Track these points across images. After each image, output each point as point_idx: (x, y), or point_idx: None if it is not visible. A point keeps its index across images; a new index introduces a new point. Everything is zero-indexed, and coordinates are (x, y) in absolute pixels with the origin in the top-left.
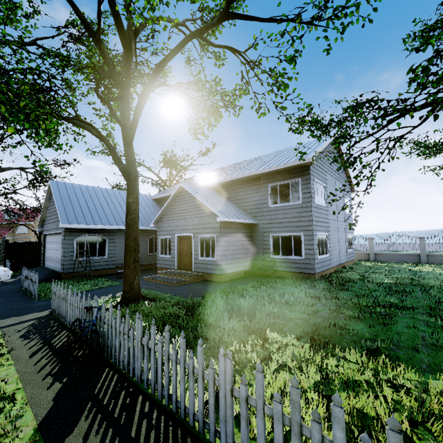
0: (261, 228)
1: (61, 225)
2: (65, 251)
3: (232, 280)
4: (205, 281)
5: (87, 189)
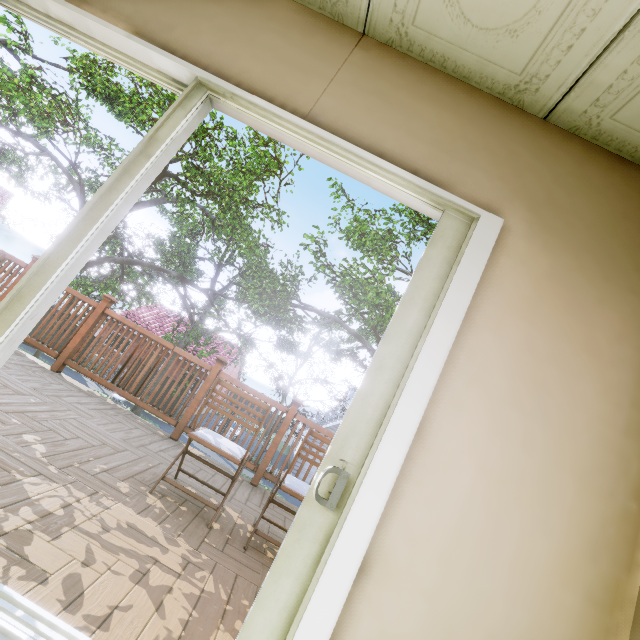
0: None
1: None
2: None
3: None
4: None
5: None
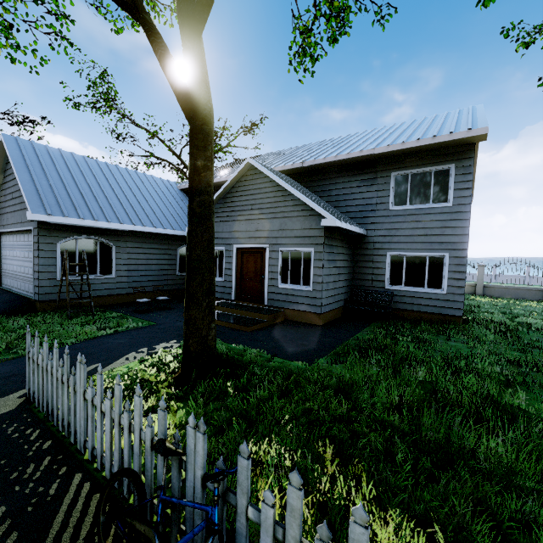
0: (371, 242)
1: (30, 215)
2: (40, 263)
3: (331, 322)
4: (290, 322)
5: (73, 159)
